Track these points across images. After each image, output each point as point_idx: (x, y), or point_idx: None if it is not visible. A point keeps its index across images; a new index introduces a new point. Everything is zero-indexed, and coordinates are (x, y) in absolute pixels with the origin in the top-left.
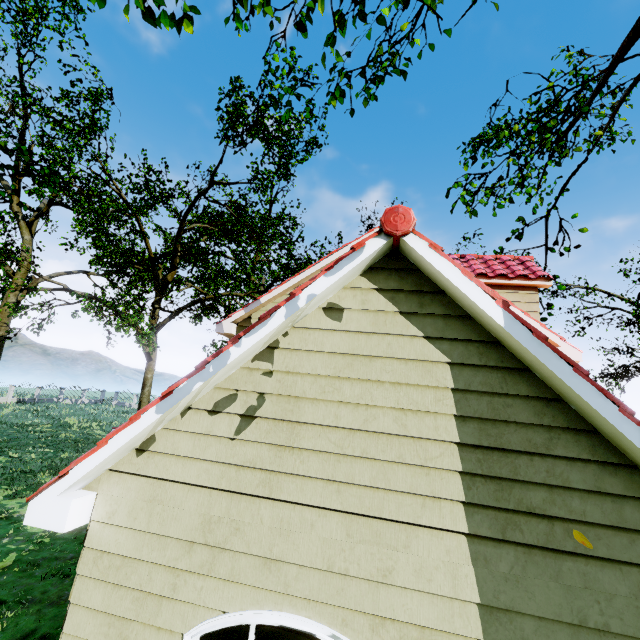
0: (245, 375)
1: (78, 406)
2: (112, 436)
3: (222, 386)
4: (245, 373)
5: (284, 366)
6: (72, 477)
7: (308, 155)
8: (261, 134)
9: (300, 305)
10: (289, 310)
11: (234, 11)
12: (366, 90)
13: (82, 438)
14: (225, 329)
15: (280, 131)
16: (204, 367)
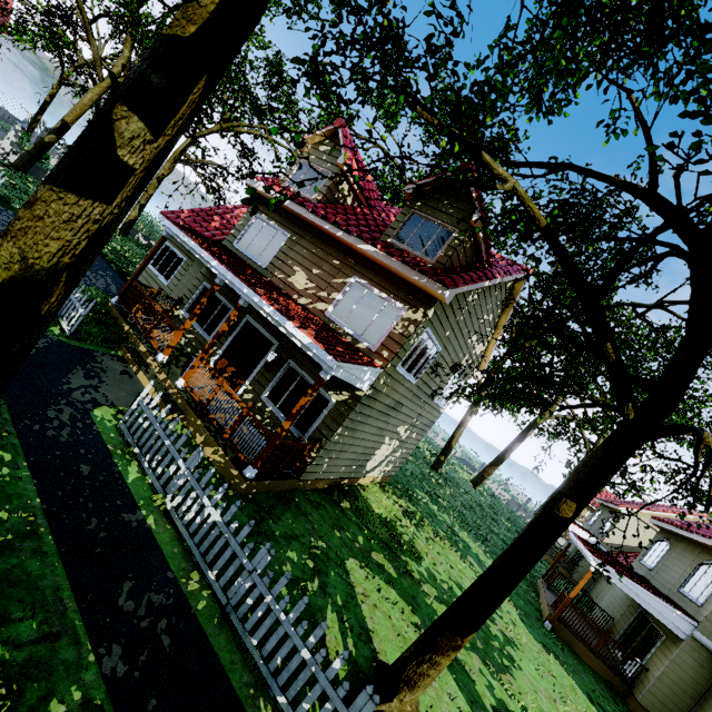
0: None
1: None
2: None
3: None
4: None
5: None
6: None
7: None
8: None
9: None
10: None
11: None
12: None
13: None
14: None
15: None
16: None
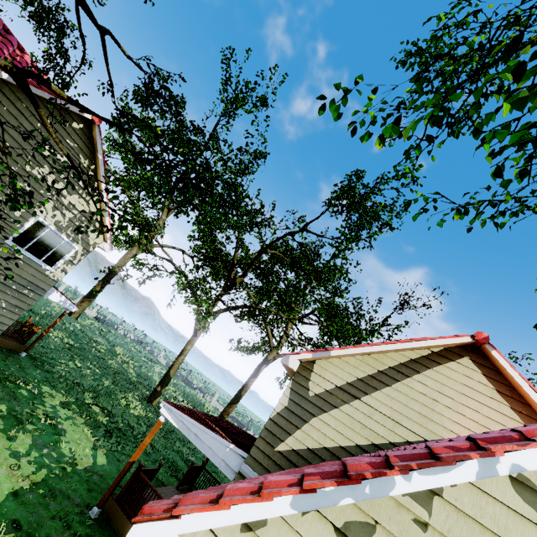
0: (390, 507)
1: (126, 339)
2: (237, 502)
3: (359, 504)
4: (390, 504)
5: (446, 527)
6: (182, 525)
7: (379, 232)
8: (358, 210)
9: (500, 471)
10: (483, 469)
11: (420, 142)
12: (491, 217)
13: (120, 371)
14: (290, 363)
15: (374, 212)
16: (359, 481)
